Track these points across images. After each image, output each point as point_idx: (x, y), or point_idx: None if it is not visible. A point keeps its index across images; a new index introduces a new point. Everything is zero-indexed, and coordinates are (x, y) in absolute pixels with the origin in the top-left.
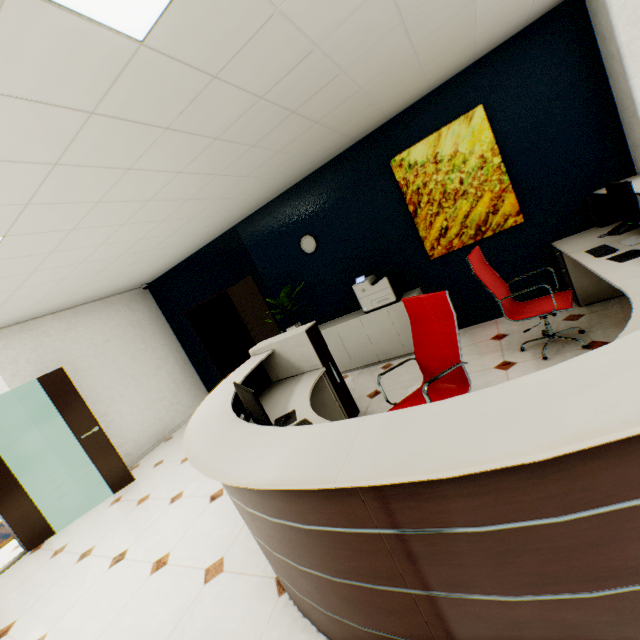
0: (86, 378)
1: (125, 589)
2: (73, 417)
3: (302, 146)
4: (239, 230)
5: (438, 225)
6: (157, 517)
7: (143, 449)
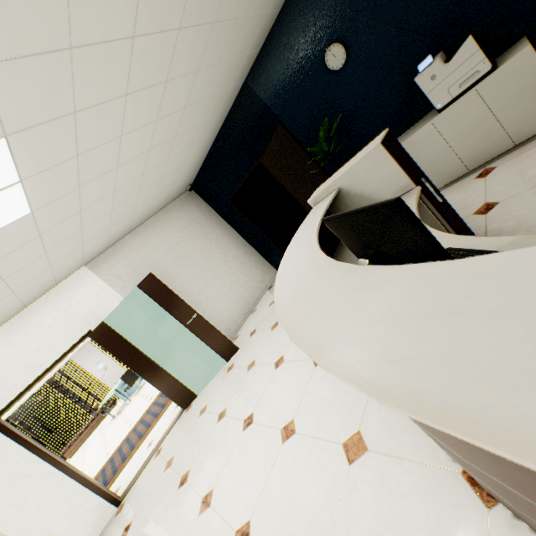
0: (174, 278)
1: (263, 455)
2: (174, 310)
3: None
4: (250, 84)
5: None
6: (268, 382)
7: (237, 323)
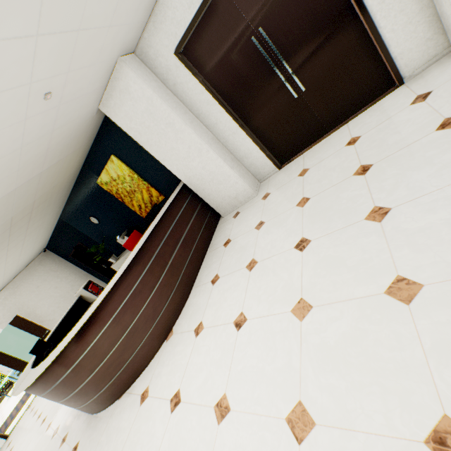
0: (36, 308)
1: None
2: (34, 331)
3: (41, 209)
4: (63, 219)
5: (136, 204)
6: None
7: None
